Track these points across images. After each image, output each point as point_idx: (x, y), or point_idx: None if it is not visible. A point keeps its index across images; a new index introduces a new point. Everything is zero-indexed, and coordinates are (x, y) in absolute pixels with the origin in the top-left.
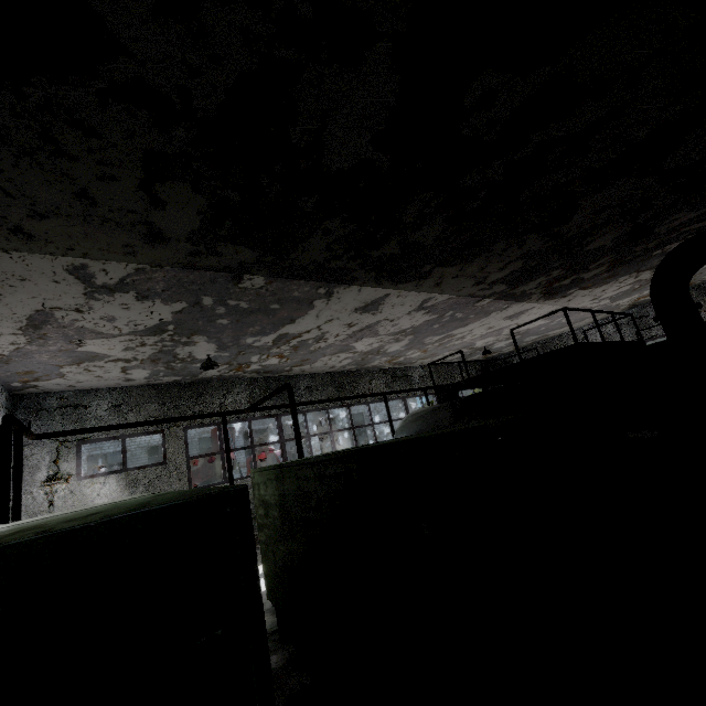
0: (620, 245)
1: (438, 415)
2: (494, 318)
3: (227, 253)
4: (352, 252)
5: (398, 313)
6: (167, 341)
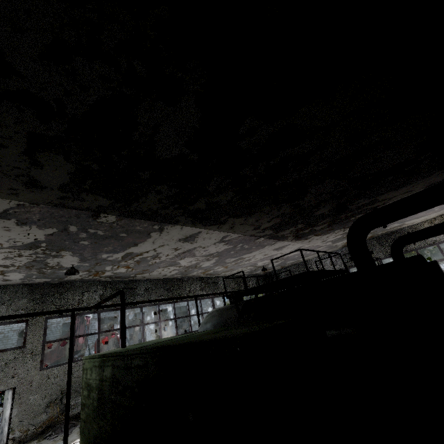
0: (333, 213)
1: (228, 312)
2: (267, 249)
3: (89, 199)
4: (176, 205)
5: (208, 243)
6: (40, 254)
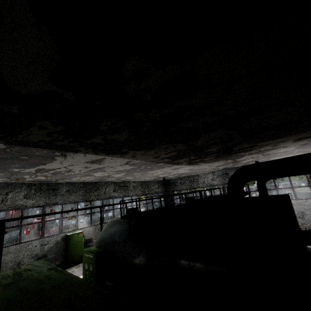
0: (220, 151)
1: (123, 226)
2: (166, 169)
3: None
4: (70, 139)
5: (115, 165)
6: None
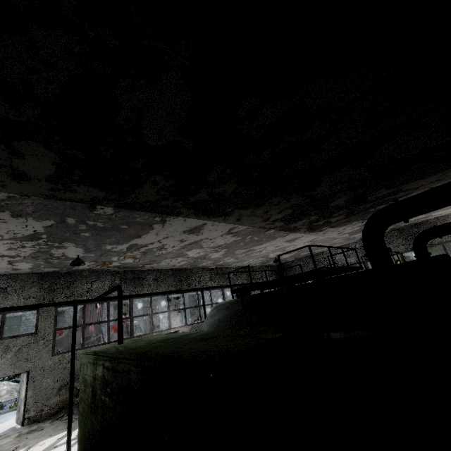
0: (350, 204)
1: (234, 307)
2: (279, 241)
3: (81, 190)
4: (175, 196)
5: (214, 235)
6: (42, 245)
